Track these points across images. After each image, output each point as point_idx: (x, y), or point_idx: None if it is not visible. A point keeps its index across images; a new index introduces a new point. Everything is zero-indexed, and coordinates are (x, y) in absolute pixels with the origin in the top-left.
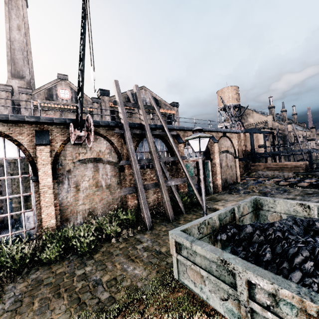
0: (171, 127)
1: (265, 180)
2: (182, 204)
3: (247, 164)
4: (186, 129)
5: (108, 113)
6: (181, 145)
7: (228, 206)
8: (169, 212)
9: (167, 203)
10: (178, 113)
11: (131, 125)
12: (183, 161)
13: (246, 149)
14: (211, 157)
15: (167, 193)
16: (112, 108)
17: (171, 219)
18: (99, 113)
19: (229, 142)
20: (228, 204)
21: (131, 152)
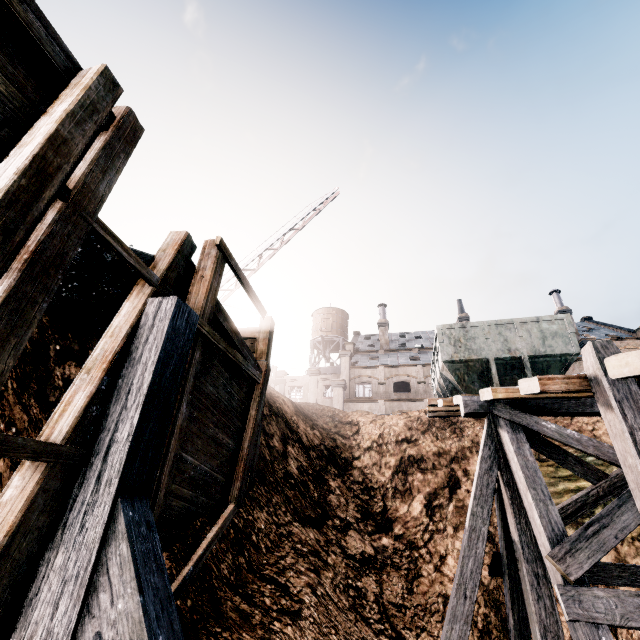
0: None
1: None
2: None
3: None
4: None
5: None
6: None
7: None
8: None
9: None
10: None
11: None
12: None
13: None
14: None
15: None
16: None
17: None
18: None
19: None
20: None
21: None
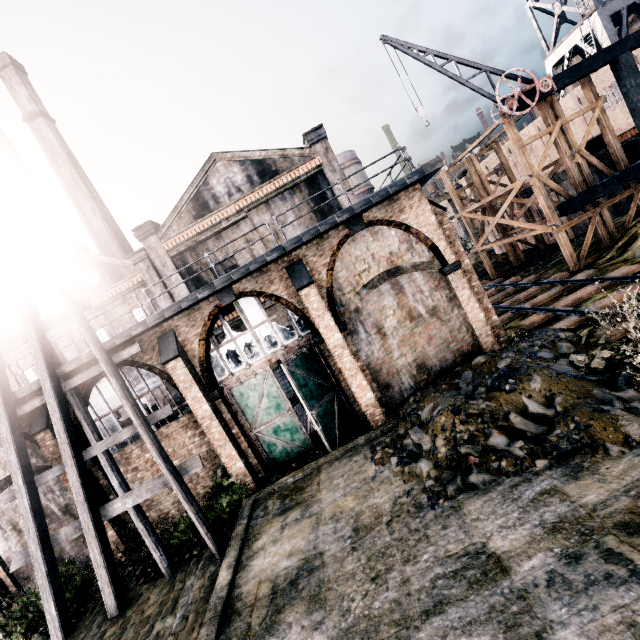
0: (121, 338)
1: (602, 320)
2: (156, 554)
3: (632, 194)
4: (167, 317)
5: (170, 267)
6: (176, 364)
7: (252, 567)
8: (103, 595)
9: (97, 573)
10: (331, 155)
11: (23, 393)
12: (147, 433)
13: (614, 139)
14: (318, 329)
15: (98, 546)
16: (174, 251)
17: (109, 612)
18: (155, 278)
19: (393, 234)
20: (270, 549)
21: (11, 473)
